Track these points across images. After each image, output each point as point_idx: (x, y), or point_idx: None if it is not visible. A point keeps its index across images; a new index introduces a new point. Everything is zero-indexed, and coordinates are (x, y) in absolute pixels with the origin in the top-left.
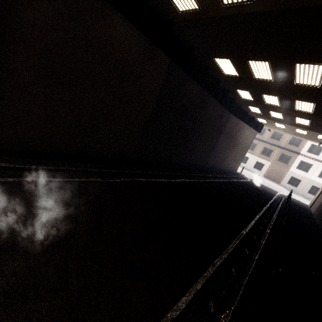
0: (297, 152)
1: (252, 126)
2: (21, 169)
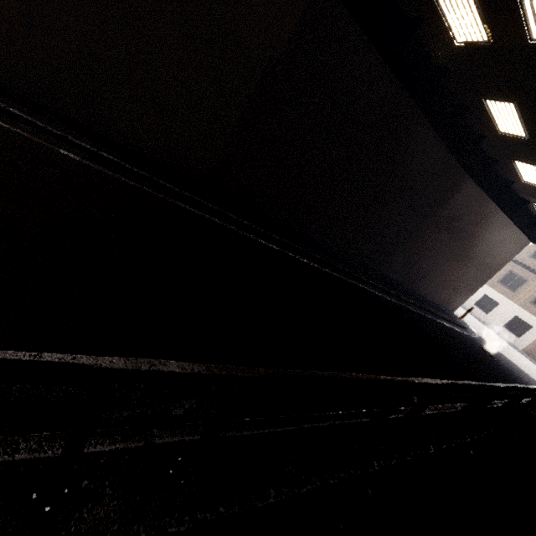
0: None
1: (519, 220)
2: None
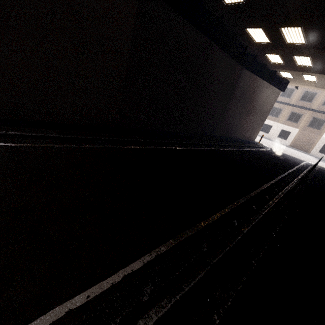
0: None
1: (273, 83)
2: None
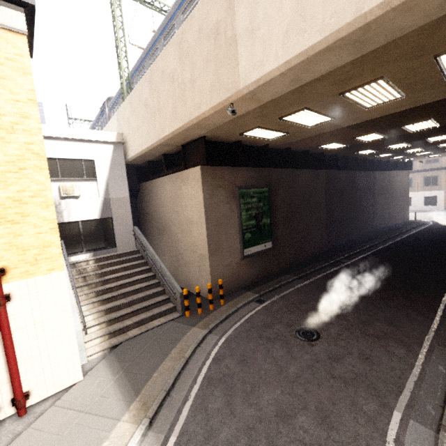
0: None
1: (400, 169)
2: (305, 275)
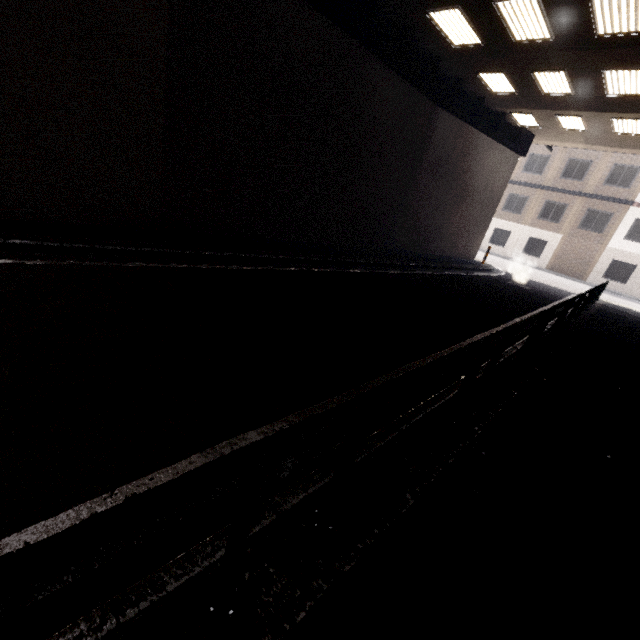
0: (626, 200)
1: (502, 138)
2: None
